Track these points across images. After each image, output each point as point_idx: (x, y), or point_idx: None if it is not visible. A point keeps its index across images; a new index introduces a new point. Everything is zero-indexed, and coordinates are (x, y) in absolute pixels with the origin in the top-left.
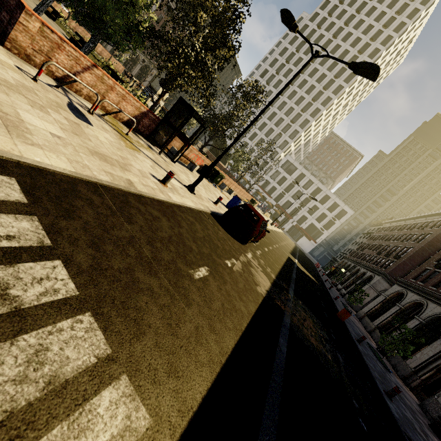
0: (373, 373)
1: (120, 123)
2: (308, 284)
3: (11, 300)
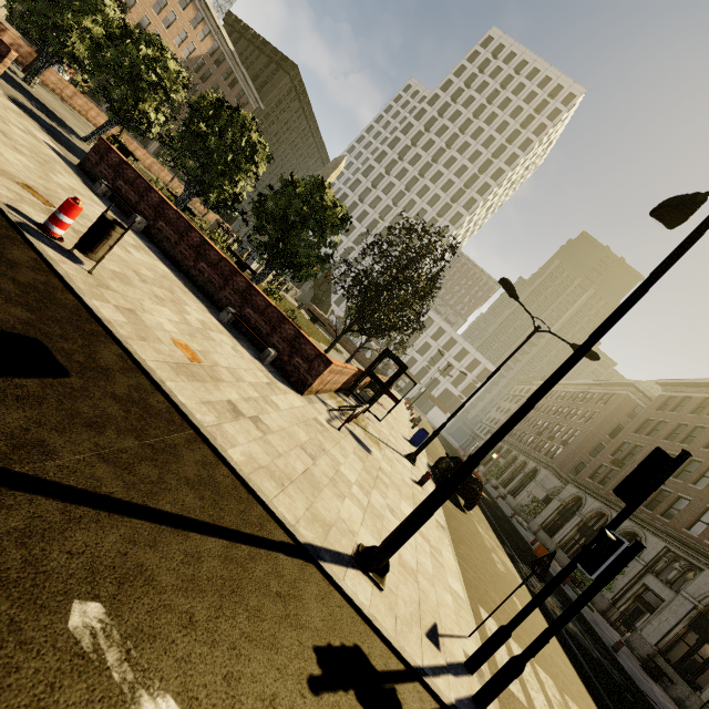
0: (593, 626)
1: (335, 395)
2: (496, 517)
3: (561, 703)
